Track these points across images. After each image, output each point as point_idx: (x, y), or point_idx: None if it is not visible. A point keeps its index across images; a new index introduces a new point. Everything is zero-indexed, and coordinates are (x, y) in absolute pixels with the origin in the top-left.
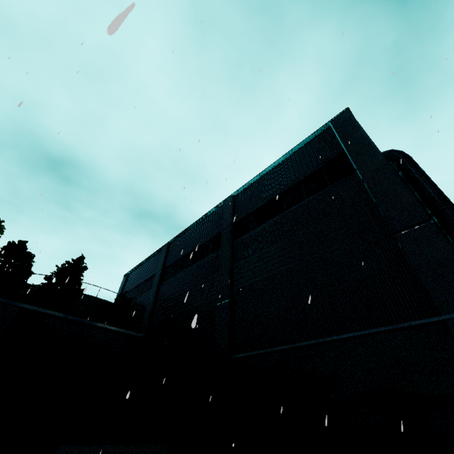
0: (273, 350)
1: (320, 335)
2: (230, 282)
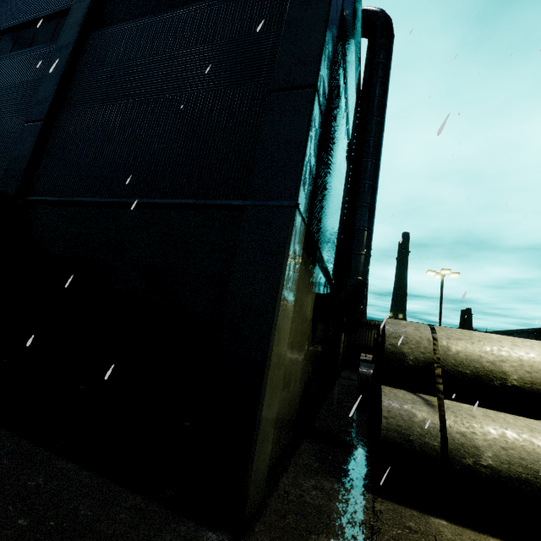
0: (69, 201)
1: (132, 196)
2: (53, 96)
